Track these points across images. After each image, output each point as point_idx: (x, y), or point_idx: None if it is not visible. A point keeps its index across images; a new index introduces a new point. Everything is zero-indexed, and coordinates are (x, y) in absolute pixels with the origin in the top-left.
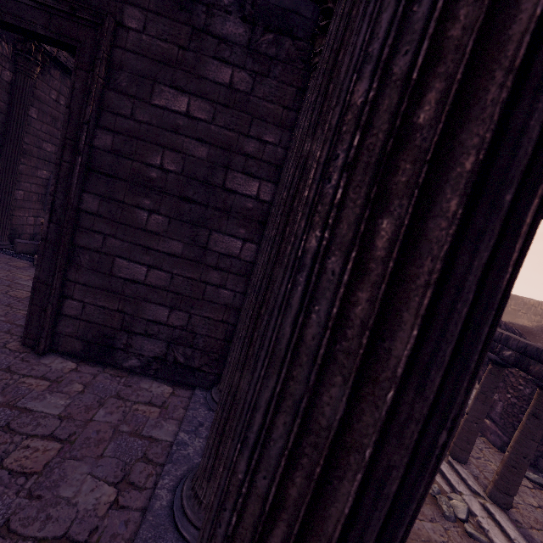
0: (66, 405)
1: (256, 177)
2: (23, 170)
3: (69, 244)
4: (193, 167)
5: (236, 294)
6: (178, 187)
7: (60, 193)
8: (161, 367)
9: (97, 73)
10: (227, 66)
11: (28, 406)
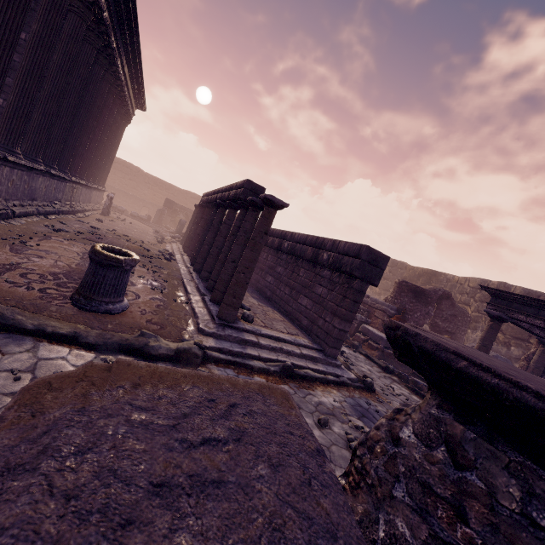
0: None
1: None
2: None
3: None
4: None
5: None
6: None
7: None
8: None
9: None
10: None
11: None
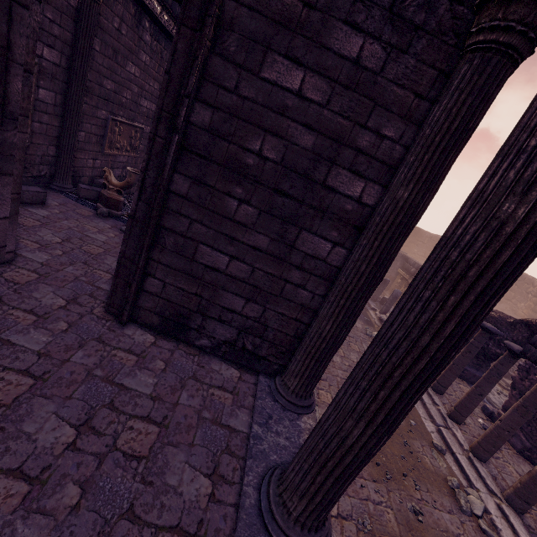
0: (154, 385)
1: (363, 177)
2: (85, 110)
3: (156, 225)
4: (294, 157)
5: (314, 296)
6: (274, 177)
7: (151, 170)
8: (230, 351)
9: (206, 34)
10: (359, 34)
11: (124, 383)
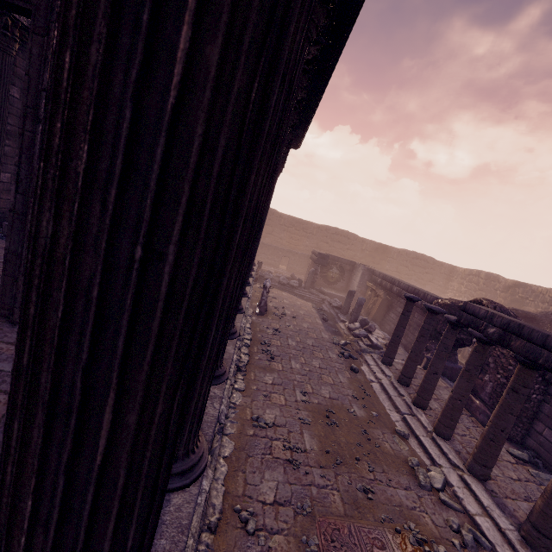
0: None
1: None
2: (8, 153)
3: None
4: None
5: None
6: None
7: (25, 163)
8: None
9: (53, 37)
10: None
11: None
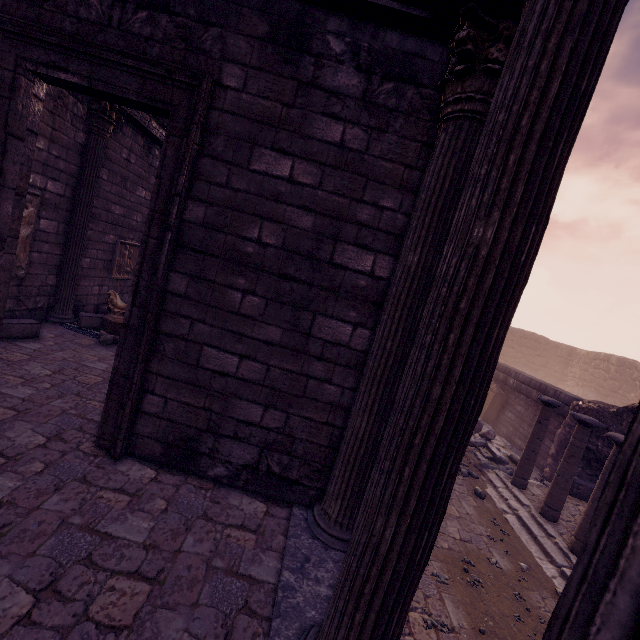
0: (150, 530)
1: (371, 250)
2: (90, 236)
3: (152, 331)
4: (295, 240)
5: (344, 391)
6: (278, 263)
7: (145, 272)
8: (252, 478)
9: (193, 139)
10: (338, 122)
11: (109, 531)
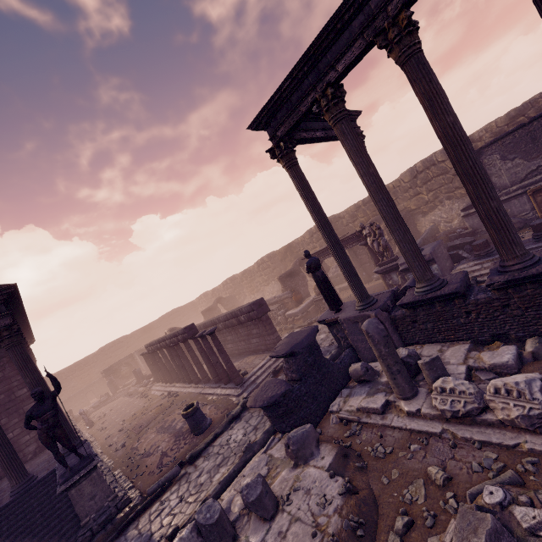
0: None
1: (24, 387)
2: None
3: None
4: (3, 401)
5: None
6: (3, 408)
7: None
8: (40, 449)
9: None
10: None
11: None
